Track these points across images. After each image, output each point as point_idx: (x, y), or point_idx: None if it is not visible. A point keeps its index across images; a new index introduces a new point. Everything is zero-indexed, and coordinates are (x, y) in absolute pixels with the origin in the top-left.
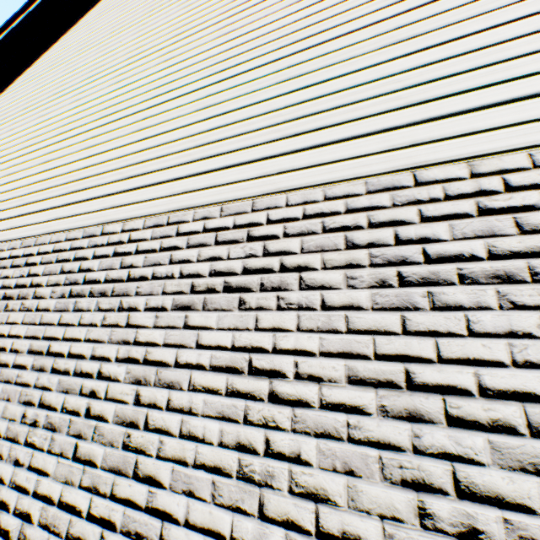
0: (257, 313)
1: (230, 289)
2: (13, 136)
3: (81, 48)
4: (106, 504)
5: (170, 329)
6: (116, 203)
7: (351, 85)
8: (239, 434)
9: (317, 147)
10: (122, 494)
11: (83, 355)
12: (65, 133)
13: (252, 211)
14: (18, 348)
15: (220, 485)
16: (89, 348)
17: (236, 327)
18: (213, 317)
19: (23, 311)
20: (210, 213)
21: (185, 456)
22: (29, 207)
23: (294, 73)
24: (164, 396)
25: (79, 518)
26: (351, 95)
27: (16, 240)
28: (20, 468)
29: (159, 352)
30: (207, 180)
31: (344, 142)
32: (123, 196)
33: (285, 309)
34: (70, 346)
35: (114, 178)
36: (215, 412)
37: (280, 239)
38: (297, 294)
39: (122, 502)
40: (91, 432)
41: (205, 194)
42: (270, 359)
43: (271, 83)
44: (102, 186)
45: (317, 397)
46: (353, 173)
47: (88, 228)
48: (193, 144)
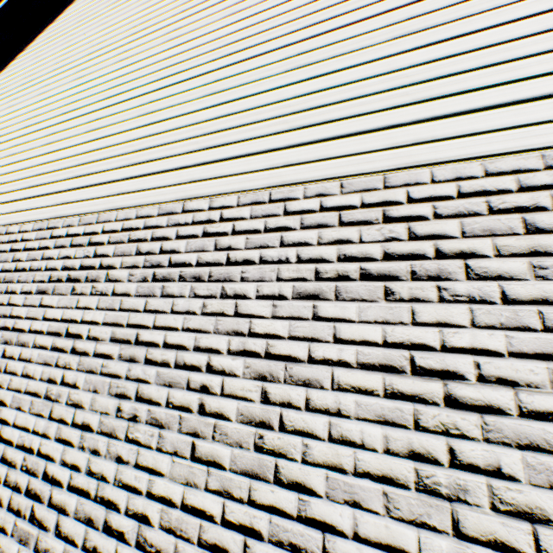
0: (412, 305)
1: (370, 277)
2: (46, 100)
3: (116, 0)
4: (244, 511)
5: (294, 320)
6: (196, 177)
7: (501, 40)
8: (410, 441)
9: (464, 113)
10: (264, 500)
11: (183, 346)
12: (113, 97)
13: (385, 188)
14: (98, 336)
15: (394, 497)
16: (189, 339)
17: (385, 321)
18: (352, 308)
19: (95, 295)
20: (326, 190)
21: (340, 463)
22: (81, 181)
23: (416, 26)
24: (300, 395)
25: (212, 523)
26: (503, 52)
27: (71, 216)
28: (125, 466)
29: (285, 345)
30: (316, 151)
31: (503, 107)
32: (204, 168)
33: (451, 301)
34: (164, 335)
35: (188, 148)
36: (373, 415)
37: (430, 220)
38: (464, 284)
39: (265, 509)
40: (210, 431)
41: (315, 167)
42: (439, 358)
43: (385, 39)
44: (173, 158)
45: (513, 404)
46: (522, 144)
47: (163, 204)
48: (289, 110)
